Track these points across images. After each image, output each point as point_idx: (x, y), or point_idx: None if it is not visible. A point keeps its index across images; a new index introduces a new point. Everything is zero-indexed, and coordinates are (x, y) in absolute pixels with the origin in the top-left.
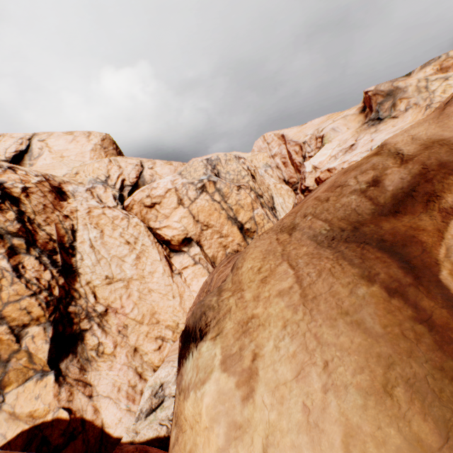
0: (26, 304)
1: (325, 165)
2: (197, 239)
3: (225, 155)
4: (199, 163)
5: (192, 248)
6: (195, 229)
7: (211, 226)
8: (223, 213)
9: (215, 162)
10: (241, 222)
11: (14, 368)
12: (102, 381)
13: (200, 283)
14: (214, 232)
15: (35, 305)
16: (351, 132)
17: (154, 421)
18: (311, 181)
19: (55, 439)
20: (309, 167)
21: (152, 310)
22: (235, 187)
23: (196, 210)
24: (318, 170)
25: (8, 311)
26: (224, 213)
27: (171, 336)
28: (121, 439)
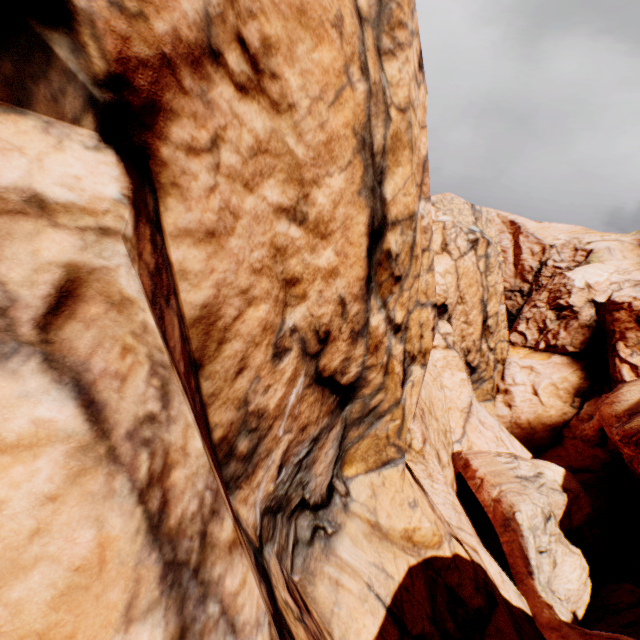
0: (424, 317)
1: (602, 289)
2: (450, 312)
3: (487, 211)
4: (464, 205)
5: (441, 322)
6: (453, 297)
7: (464, 302)
8: (480, 291)
9: (477, 214)
10: (487, 313)
11: (374, 433)
12: (432, 497)
13: (456, 379)
14: (463, 312)
15: (428, 326)
16: (630, 263)
17: (545, 589)
18: (580, 301)
19: (470, 597)
20: (581, 282)
21: (430, 397)
22: (498, 262)
23: (462, 270)
24: (591, 291)
25: (412, 318)
26: (481, 291)
27: (446, 447)
28: (524, 613)
